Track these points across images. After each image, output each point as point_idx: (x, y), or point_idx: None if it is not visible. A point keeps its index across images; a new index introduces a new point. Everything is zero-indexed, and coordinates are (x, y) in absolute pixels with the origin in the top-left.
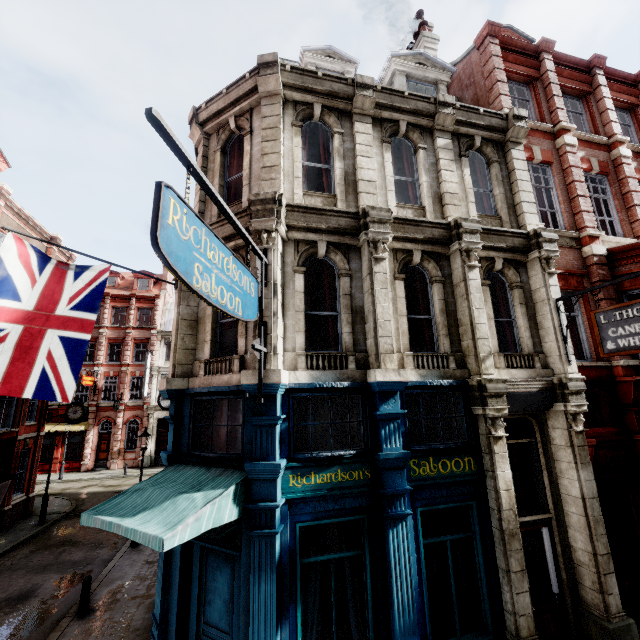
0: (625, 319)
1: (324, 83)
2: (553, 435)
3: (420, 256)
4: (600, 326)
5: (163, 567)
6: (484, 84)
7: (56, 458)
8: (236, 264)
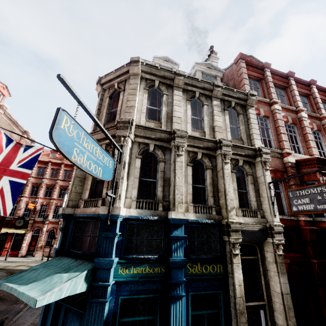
0: (301, 195)
1: (161, 72)
2: (267, 255)
3: (201, 155)
4: (289, 198)
5: (42, 318)
6: (238, 79)
7: (6, 248)
8: (101, 151)
